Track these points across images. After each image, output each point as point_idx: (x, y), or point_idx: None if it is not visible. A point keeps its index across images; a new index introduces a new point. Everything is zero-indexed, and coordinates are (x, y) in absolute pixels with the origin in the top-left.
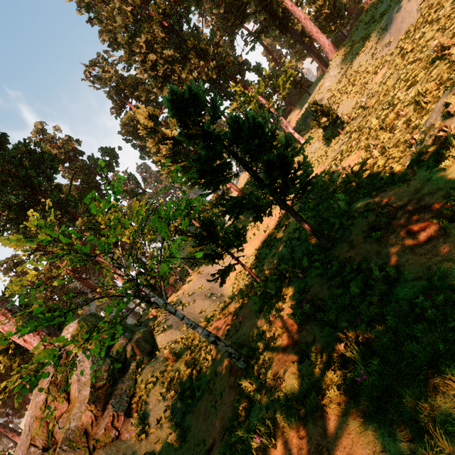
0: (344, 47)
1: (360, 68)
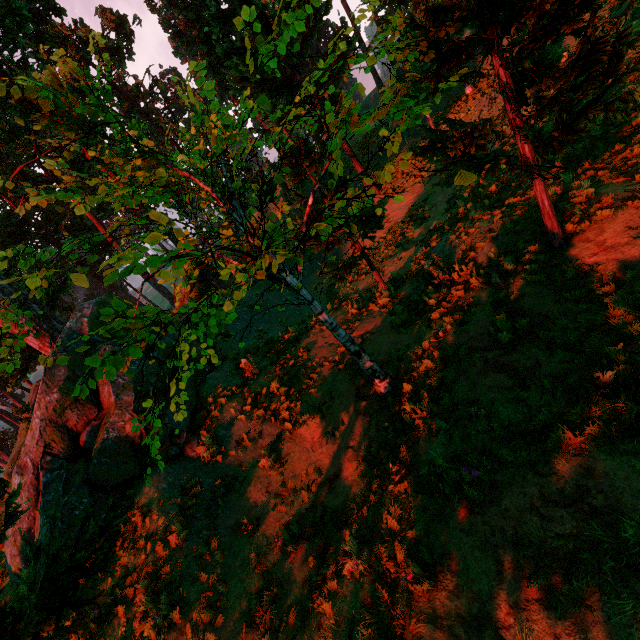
0: None
1: None
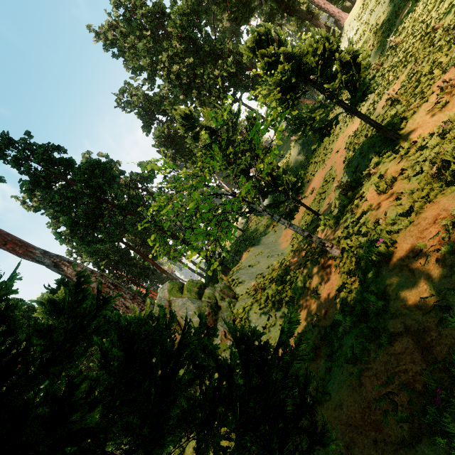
0: (355, 9)
1: (378, 20)
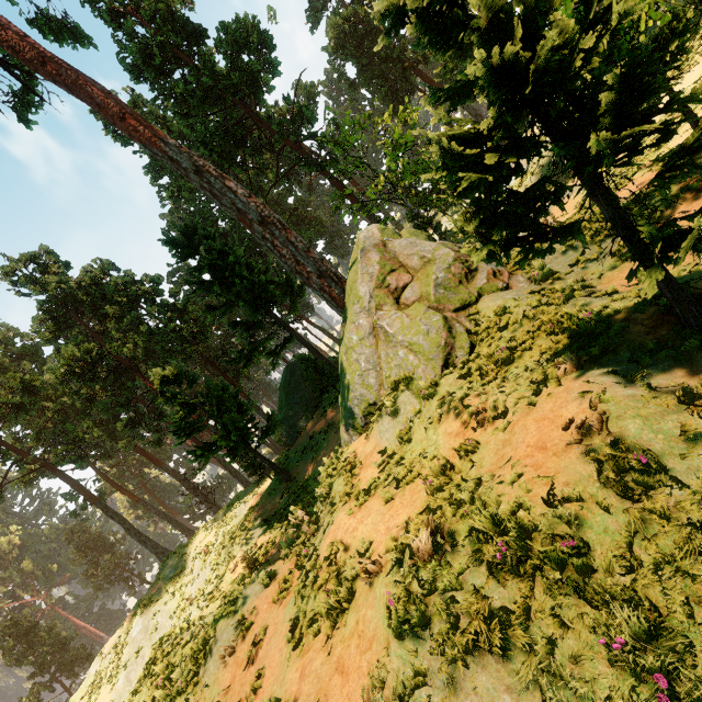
0: None
1: None
